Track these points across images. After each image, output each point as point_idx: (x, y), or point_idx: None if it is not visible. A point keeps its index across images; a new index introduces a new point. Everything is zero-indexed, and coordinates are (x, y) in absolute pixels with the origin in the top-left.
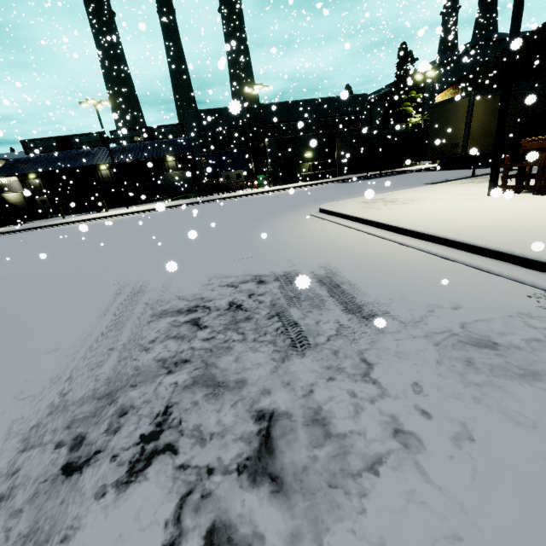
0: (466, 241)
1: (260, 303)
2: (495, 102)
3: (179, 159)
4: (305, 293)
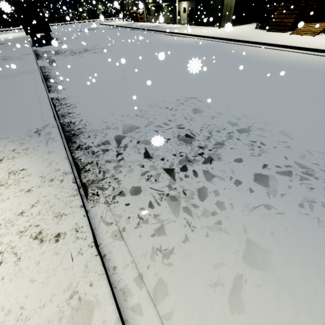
0: (110, 24)
1: (91, 28)
2: (132, 1)
3: (40, 2)
4: (95, 28)
